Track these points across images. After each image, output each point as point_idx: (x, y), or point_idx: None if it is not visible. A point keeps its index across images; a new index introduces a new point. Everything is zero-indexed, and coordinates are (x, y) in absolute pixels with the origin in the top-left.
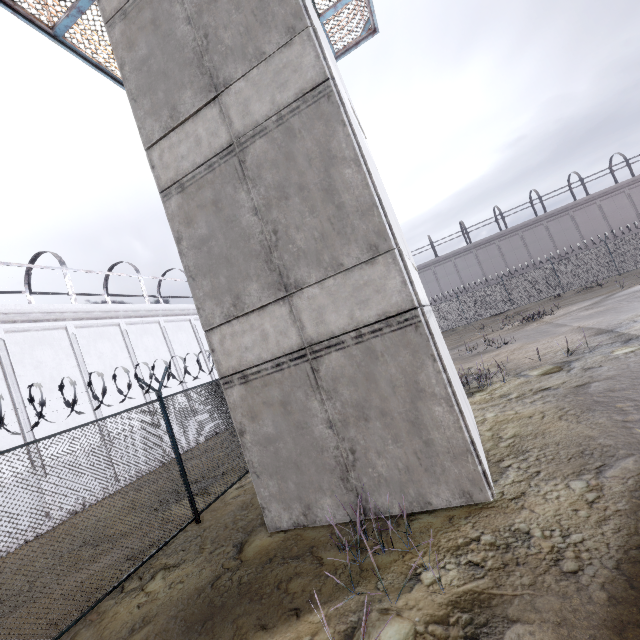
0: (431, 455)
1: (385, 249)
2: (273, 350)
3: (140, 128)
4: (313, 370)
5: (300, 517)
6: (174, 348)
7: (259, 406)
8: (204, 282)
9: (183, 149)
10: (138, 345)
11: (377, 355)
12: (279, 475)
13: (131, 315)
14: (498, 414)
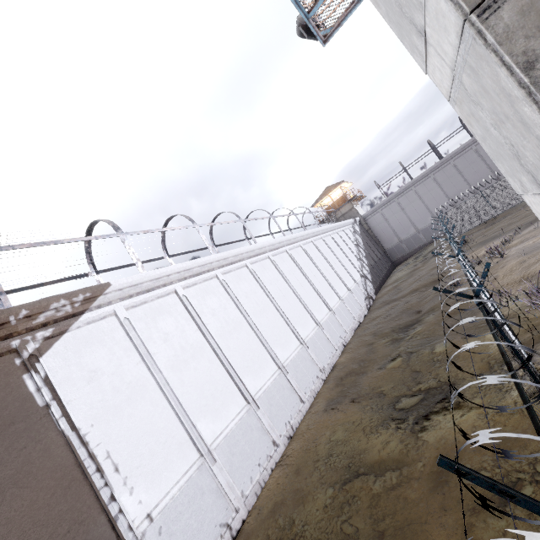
0: None
1: None
2: None
3: None
4: None
5: None
6: (286, 278)
7: None
8: None
9: None
10: (264, 280)
11: None
12: None
13: (250, 255)
14: None
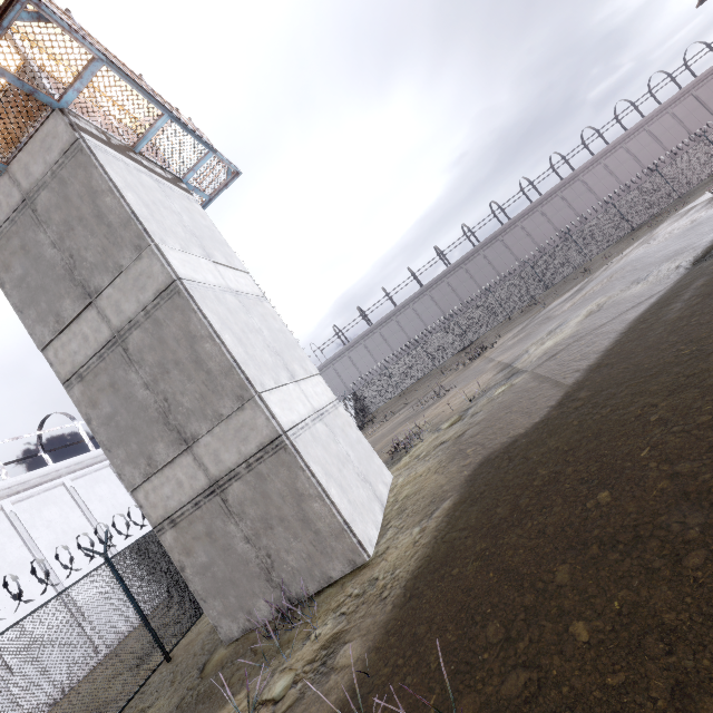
0: (322, 541)
1: (249, 397)
2: (189, 493)
3: (31, 334)
4: (223, 501)
5: (246, 623)
6: None
7: (190, 542)
8: (119, 451)
9: (74, 346)
10: (91, 498)
11: (265, 477)
12: (221, 594)
13: (75, 469)
14: (405, 478)
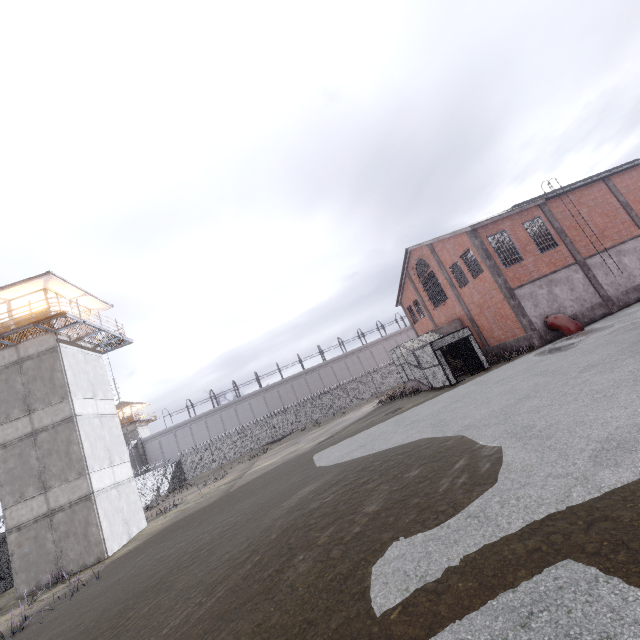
0: (90, 546)
1: (84, 474)
2: (35, 514)
3: None
4: (51, 521)
5: (34, 587)
6: None
7: (24, 540)
8: (8, 487)
9: (9, 431)
10: None
11: (76, 512)
12: (28, 570)
13: None
14: (151, 526)
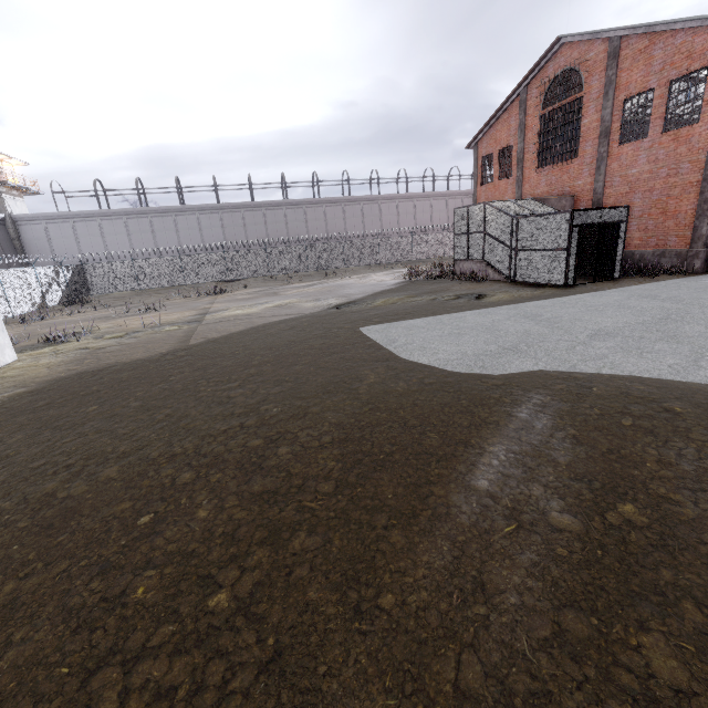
0: None
1: None
2: None
3: None
4: None
5: None
6: None
7: None
8: None
9: None
10: None
11: None
12: None
13: None
14: (24, 363)
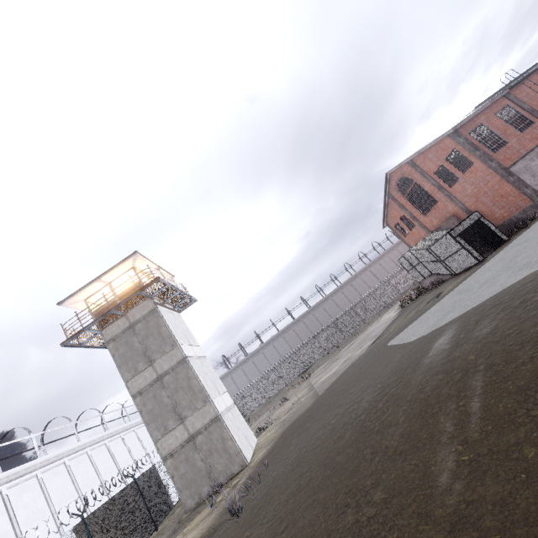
0: (231, 457)
1: (208, 401)
2: (180, 441)
3: (123, 376)
4: (194, 443)
5: (198, 500)
6: (98, 468)
7: (178, 464)
8: (153, 425)
9: (140, 381)
10: (77, 473)
11: (211, 432)
12: (189, 487)
13: (71, 453)
14: (262, 439)
